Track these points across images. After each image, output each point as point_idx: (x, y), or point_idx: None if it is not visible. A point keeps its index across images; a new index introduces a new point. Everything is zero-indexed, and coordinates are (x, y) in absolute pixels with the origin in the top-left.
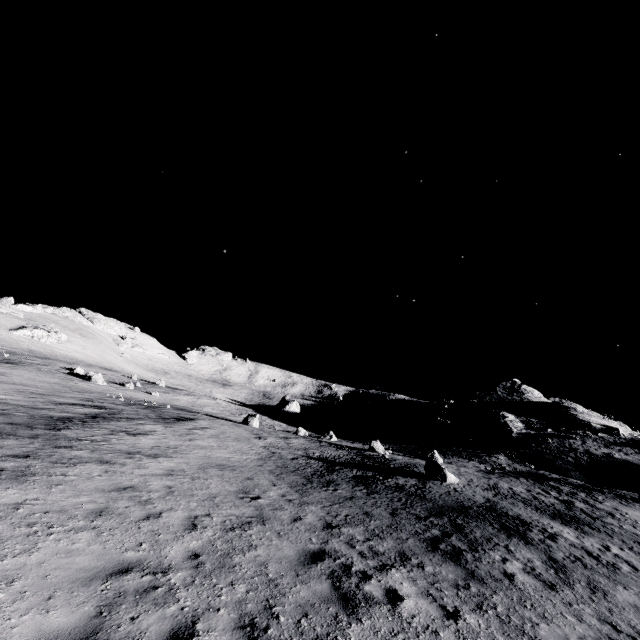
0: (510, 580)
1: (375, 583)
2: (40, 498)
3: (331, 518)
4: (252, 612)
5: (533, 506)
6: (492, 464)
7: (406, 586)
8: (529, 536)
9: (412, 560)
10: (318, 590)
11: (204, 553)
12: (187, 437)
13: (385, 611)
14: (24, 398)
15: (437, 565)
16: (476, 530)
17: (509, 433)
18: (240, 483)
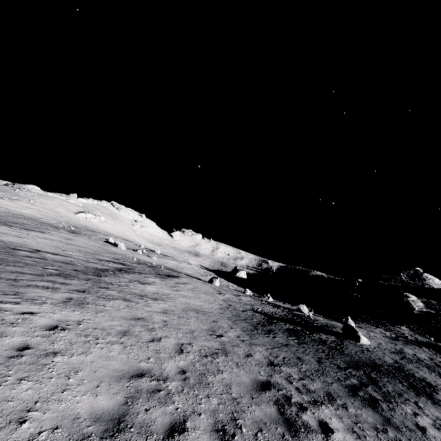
0: (422, 432)
1: (310, 414)
2: (91, 319)
3: (273, 358)
4: (223, 420)
5: (436, 372)
6: (396, 332)
7: (334, 421)
8: (435, 397)
9: (337, 401)
10: (268, 412)
11: (188, 371)
12: (174, 288)
13: (320, 439)
14: (82, 255)
15: (358, 408)
16: (388, 385)
17: (411, 310)
18: (209, 324)
